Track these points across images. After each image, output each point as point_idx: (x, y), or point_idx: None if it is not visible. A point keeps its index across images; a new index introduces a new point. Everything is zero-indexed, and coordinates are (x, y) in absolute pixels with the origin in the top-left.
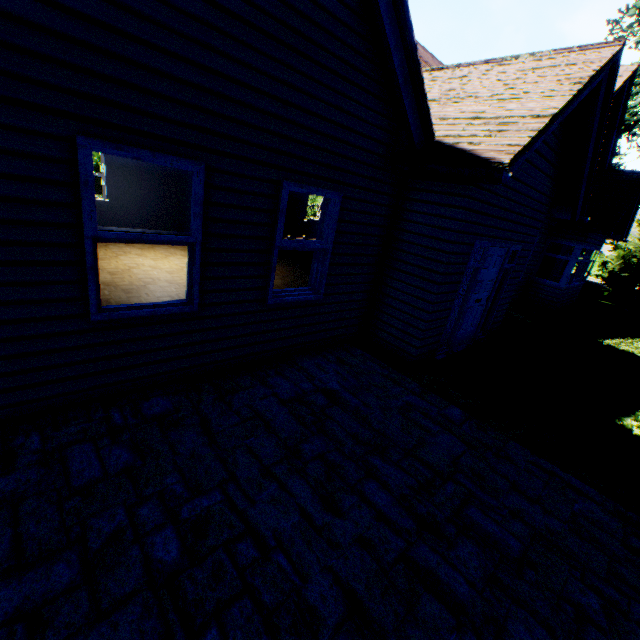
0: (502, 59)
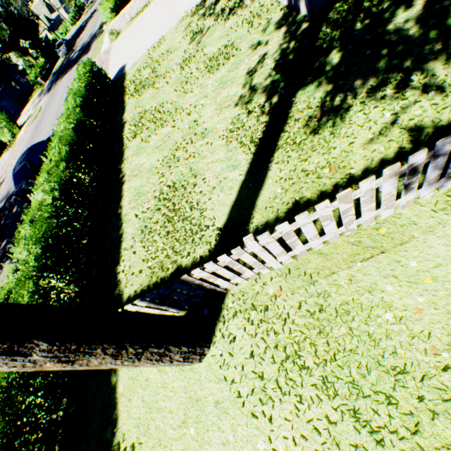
0: None
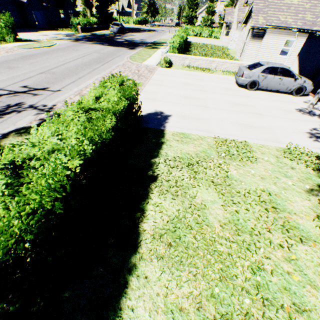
0: None
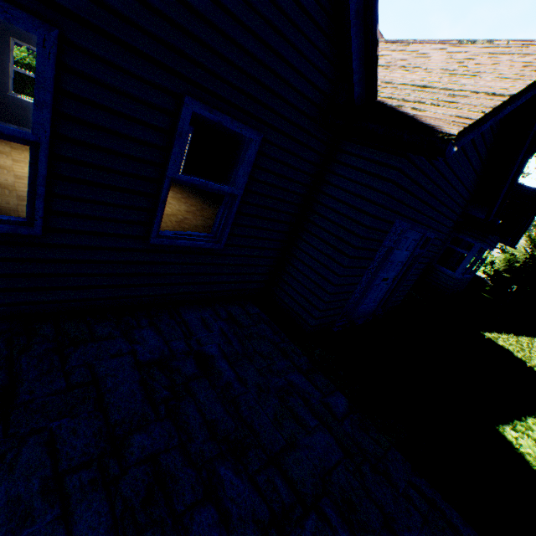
0: (458, 41)
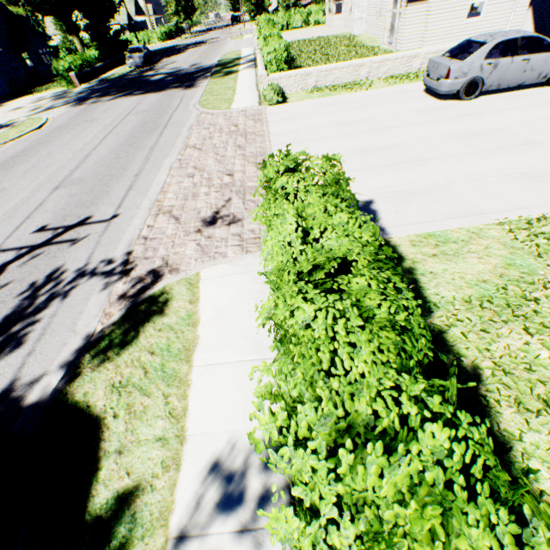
0: None
